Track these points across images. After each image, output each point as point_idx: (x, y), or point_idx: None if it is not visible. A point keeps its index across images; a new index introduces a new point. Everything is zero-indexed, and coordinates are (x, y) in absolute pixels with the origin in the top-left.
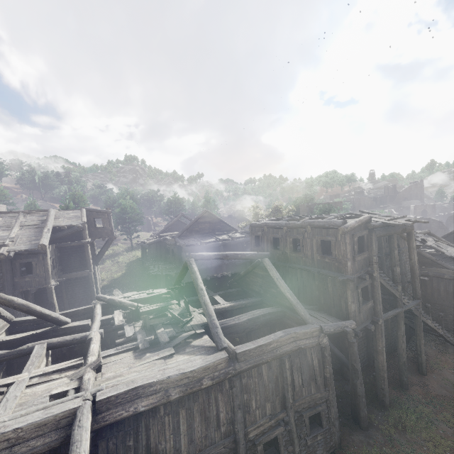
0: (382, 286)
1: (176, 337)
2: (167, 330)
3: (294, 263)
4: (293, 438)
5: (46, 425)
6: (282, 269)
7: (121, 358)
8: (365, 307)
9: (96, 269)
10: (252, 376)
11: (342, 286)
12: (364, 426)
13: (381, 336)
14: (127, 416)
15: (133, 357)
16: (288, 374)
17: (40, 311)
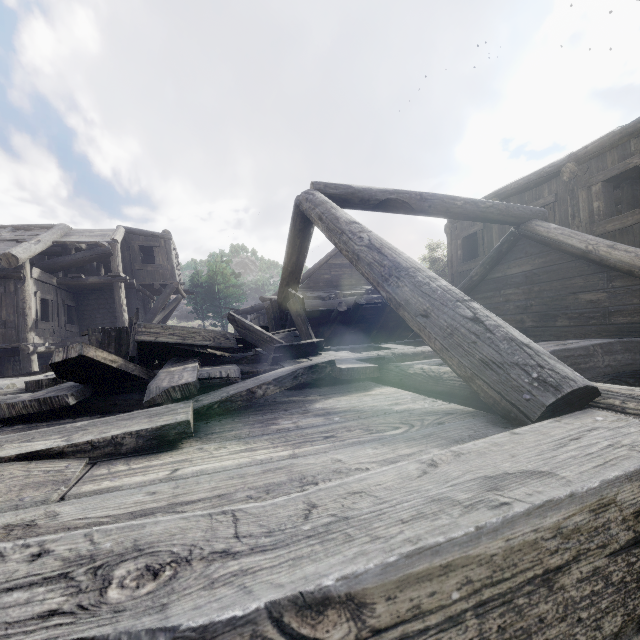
0: None
1: None
2: (206, 368)
3: None
4: None
5: None
6: None
7: None
8: None
9: None
10: None
11: None
12: None
13: None
14: None
15: None
16: None
17: None
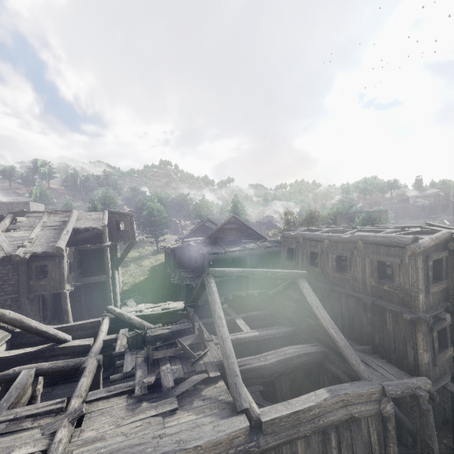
0: None
1: (184, 379)
2: (173, 368)
3: (337, 286)
4: None
5: None
6: (321, 291)
7: (111, 406)
8: (443, 357)
9: (117, 273)
10: None
11: (410, 325)
12: None
13: None
14: None
15: (126, 405)
16: None
17: (35, 326)
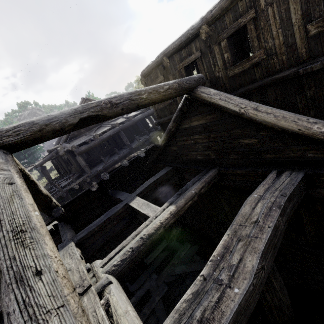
0: None
1: None
2: None
3: (240, 87)
4: None
5: None
6: None
7: None
8: None
9: None
10: None
11: None
12: None
13: None
14: None
15: None
16: None
17: None
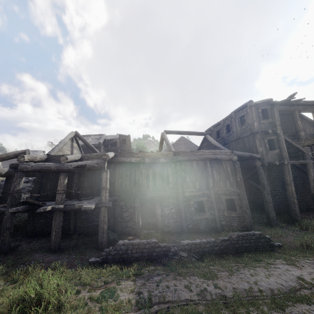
0: (289, 144)
1: None
2: None
3: (227, 141)
4: (213, 206)
5: (99, 155)
6: None
7: None
8: (272, 152)
9: None
10: (187, 165)
11: (253, 138)
12: (274, 224)
13: (289, 173)
14: (127, 162)
15: None
16: (209, 169)
17: (98, 152)
